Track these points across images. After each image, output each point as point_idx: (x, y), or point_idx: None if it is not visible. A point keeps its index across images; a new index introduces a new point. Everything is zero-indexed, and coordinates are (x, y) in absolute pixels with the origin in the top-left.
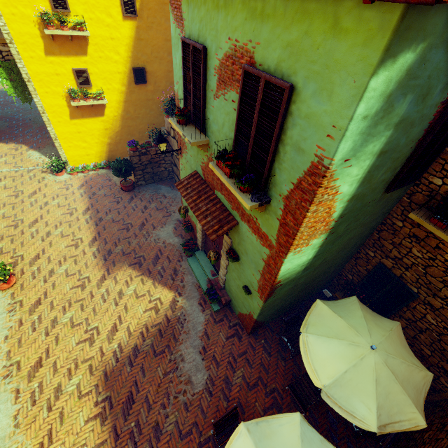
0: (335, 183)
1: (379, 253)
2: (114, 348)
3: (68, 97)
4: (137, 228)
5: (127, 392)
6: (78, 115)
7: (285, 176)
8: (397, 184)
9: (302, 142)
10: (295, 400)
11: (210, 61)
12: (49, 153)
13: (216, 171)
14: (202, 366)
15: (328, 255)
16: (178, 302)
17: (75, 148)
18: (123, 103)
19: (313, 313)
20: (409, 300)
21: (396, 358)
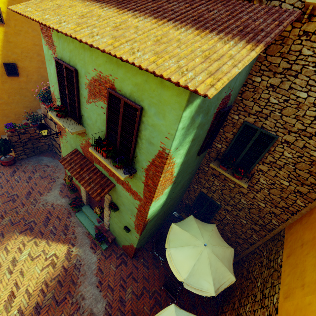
0: (173, 160)
1: (199, 186)
2: (14, 315)
3: None
4: (24, 197)
5: None
6: None
7: (144, 157)
8: (202, 151)
9: (151, 139)
10: (168, 293)
11: (81, 79)
12: None
13: (95, 154)
14: (100, 297)
15: (174, 194)
16: (73, 252)
17: None
18: None
19: (171, 233)
20: (217, 209)
21: (217, 247)
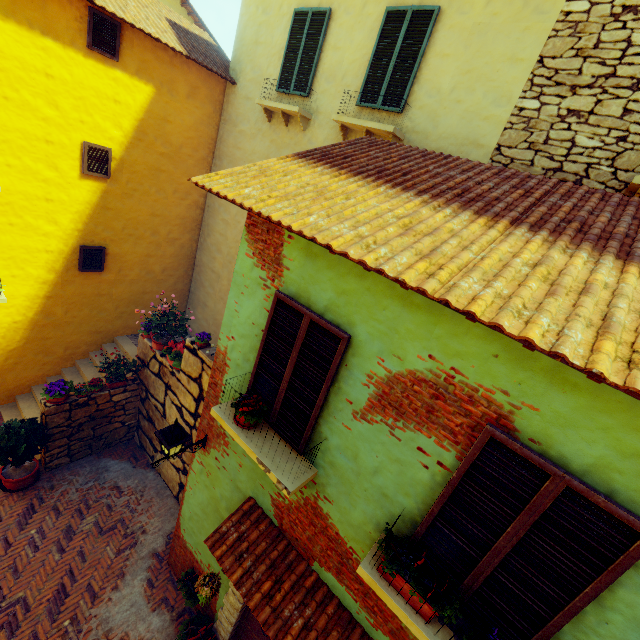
0: None
1: None
2: None
3: None
4: (43, 613)
5: None
6: None
7: None
8: None
9: None
10: None
11: (356, 359)
12: None
13: (388, 599)
14: None
15: None
16: None
17: None
18: (43, 299)
19: None
20: None
21: None
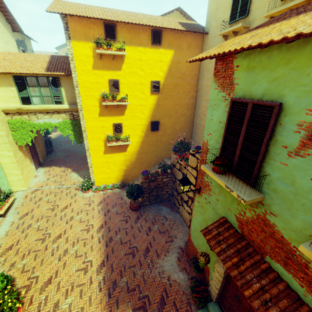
0: None
1: None
2: None
3: (106, 140)
4: (142, 254)
5: None
6: (109, 151)
7: None
8: None
9: None
10: None
11: (287, 117)
12: (83, 175)
13: None
14: None
15: None
16: None
17: (102, 173)
18: (140, 143)
19: None
20: None
21: None
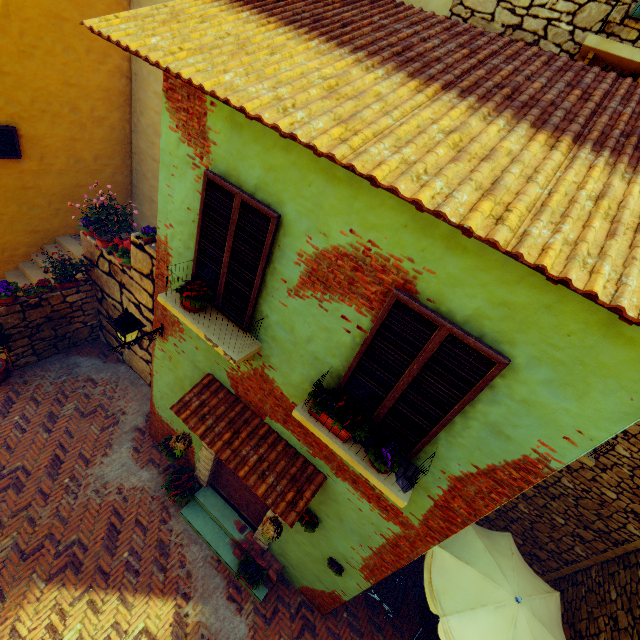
0: None
1: None
2: None
3: None
4: (44, 475)
5: None
6: None
7: (460, 453)
8: None
9: (508, 427)
10: None
11: (287, 239)
12: None
13: (316, 430)
14: None
15: None
16: (189, 617)
17: None
18: None
19: (435, 569)
20: None
21: (536, 598)
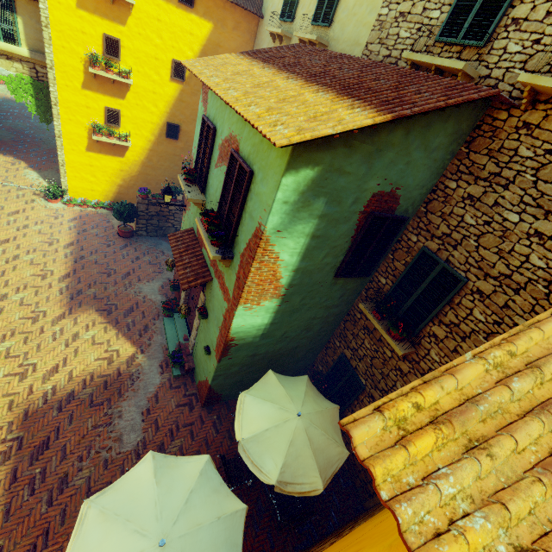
0: (274, 249)
1: (343, 343)
2: (47, 389)
3: (92, 130)
4: (120, 276)
5: (44, 436)
6: (96, 149)
7: (243, 237)
8: (344, 272)
9: (253, 212)
10: None
11: (217, 139)
12: (49, 177)
13: (199, 225)
14: (140, 427)
15: (289, 330)
16: (138, 359)
17: (81, 180)
18: (148, 151)
19: (262, 381)
20: (358, 392)
21: (318, 429)
